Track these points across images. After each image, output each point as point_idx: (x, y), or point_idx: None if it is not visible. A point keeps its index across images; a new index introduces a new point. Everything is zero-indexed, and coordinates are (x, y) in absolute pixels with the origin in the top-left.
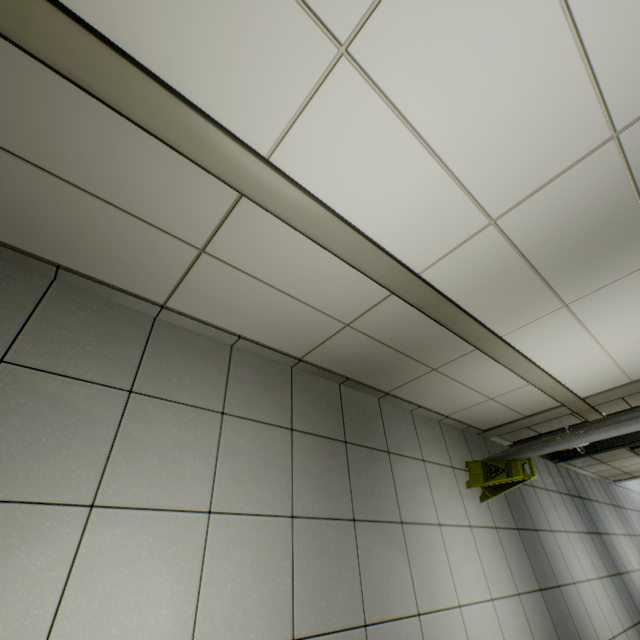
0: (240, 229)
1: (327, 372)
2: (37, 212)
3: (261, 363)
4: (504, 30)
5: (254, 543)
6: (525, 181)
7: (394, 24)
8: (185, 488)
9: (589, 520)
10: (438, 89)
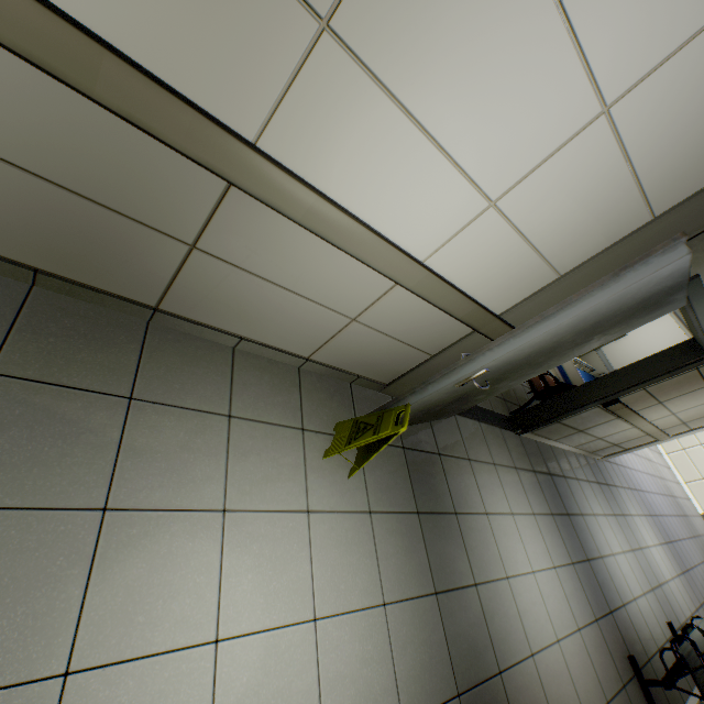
0: None
1: None
2: None
3: None
4: None
5: None
6: None
7: None
8: None
9: (557, 500)
10: None
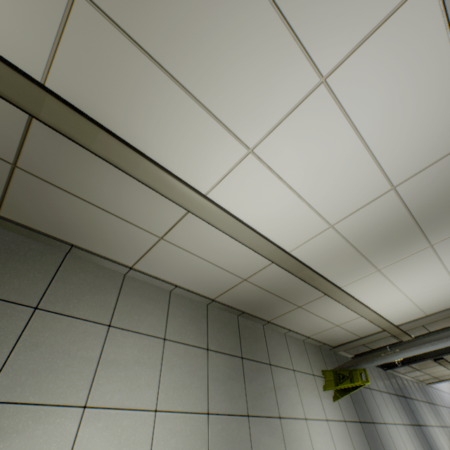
0: (185, 227)
1: (230, 308)
2: (68, 217)
3: (188, 302)
4: (331, 145)
5: (183, 433)
6: (348, 207)
7: (276, 141)
8: (141, 393)
9: (411, 414)
10: (299, 167)
